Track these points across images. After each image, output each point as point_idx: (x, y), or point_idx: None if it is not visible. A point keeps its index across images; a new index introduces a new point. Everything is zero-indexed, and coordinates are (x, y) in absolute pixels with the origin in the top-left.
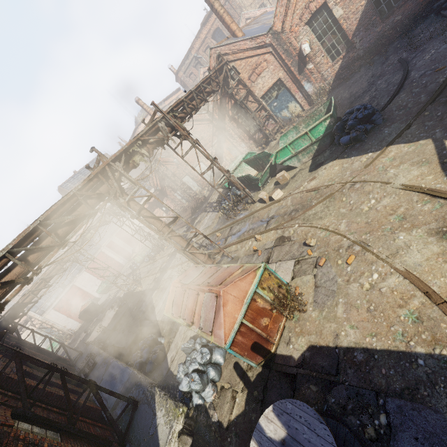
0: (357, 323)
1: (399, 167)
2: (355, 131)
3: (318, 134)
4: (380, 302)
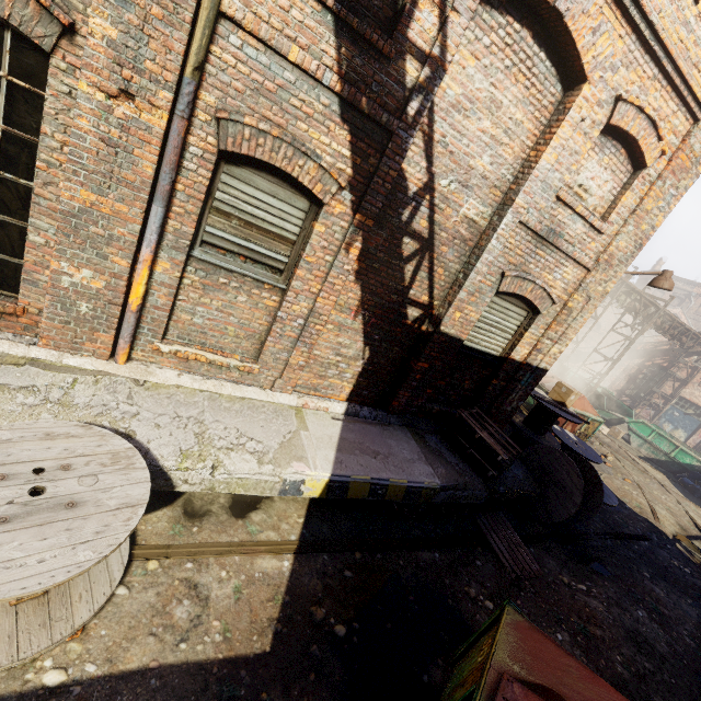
0: (608, 482)
1: (695, 514)
2: (700, 487)
3: (680, 458)
4: (628, 493)
